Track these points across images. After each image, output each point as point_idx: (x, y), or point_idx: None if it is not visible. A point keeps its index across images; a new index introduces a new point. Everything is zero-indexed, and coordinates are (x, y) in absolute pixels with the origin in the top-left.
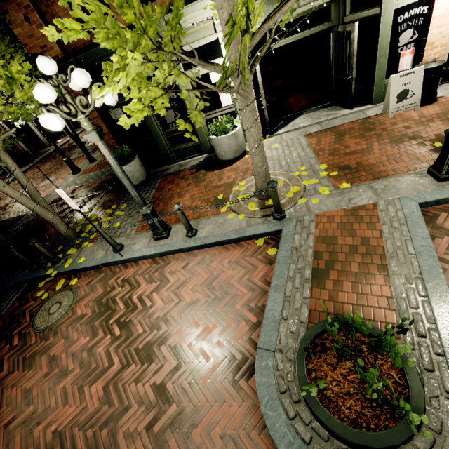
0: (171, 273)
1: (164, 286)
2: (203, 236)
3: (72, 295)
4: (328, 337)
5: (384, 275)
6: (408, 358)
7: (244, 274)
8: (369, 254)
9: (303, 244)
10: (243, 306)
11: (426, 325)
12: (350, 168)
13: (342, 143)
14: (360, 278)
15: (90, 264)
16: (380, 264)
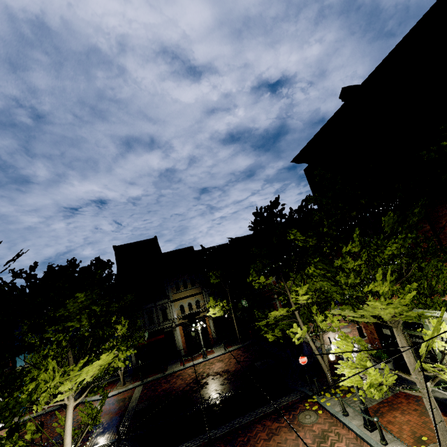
0: None
1: None
2: None
3: (316, 417)
4: None
5: None
6: None
7: None
8: None
9: None
10: None
11: None
12: None
13: None
14: None
15: (329, 410)
16: None
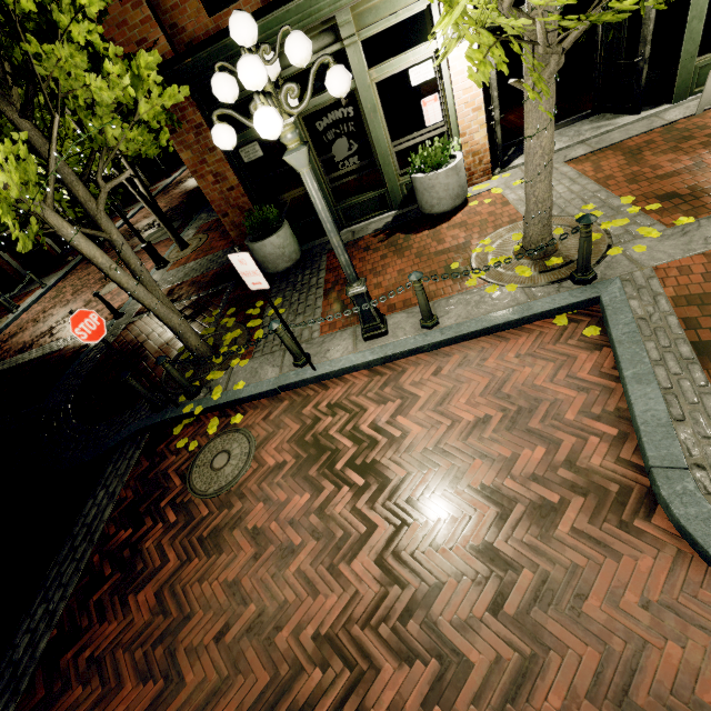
0: (416, 386)
1: (412, 405)
2: (454, 323)
3: (244, 437)
4: None
5: None
6: None
7: (556, 370)
8: None
9: (652, 311)
10: (578, 414)
11: None
12: (678, 196)
13: (642, 164)
14: None
15: (259, 389)
16: None
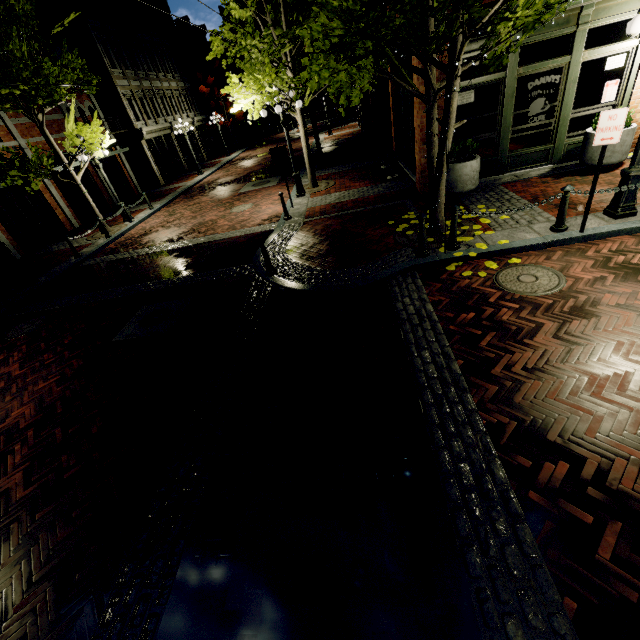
0: None
1: None
2: None
3: (538, 268)
4: None
5: None
6: None
7: None
8: None
9: None
10: None
11: None
12: None
13: None
14: None
15: (531, 242)
16: None
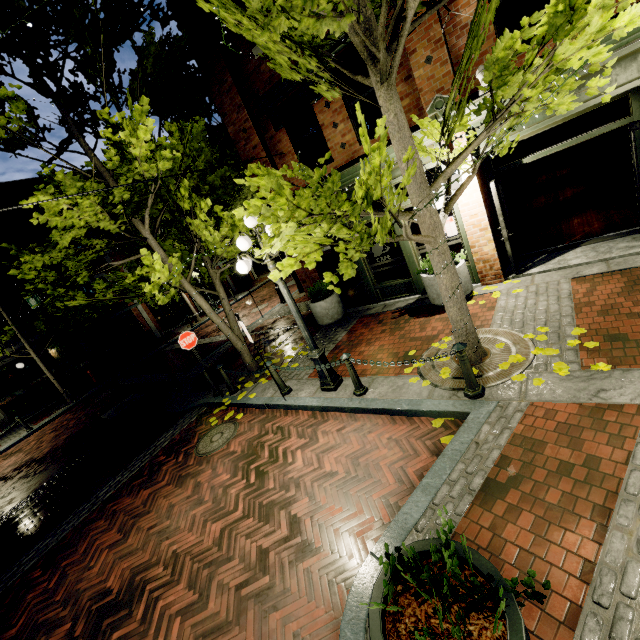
0: (323, 434)
1: (311, 446)
2: (372, 397)
3: (234, 428)
4: (437, 564)
5: (600, 525)
6: (522, 634)
7: (399, 459)
8: (590, 484)
9: (490, 440)
10: (381, 497)
11: (636, 631)
12: (627, 339)
13: (632, 296)
14: (554, 516)
15: (257, 402)
16: (603, 505)
